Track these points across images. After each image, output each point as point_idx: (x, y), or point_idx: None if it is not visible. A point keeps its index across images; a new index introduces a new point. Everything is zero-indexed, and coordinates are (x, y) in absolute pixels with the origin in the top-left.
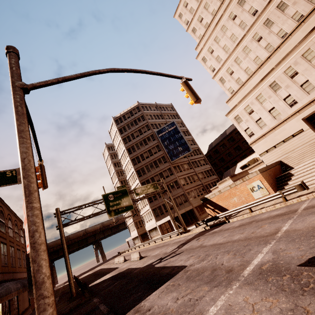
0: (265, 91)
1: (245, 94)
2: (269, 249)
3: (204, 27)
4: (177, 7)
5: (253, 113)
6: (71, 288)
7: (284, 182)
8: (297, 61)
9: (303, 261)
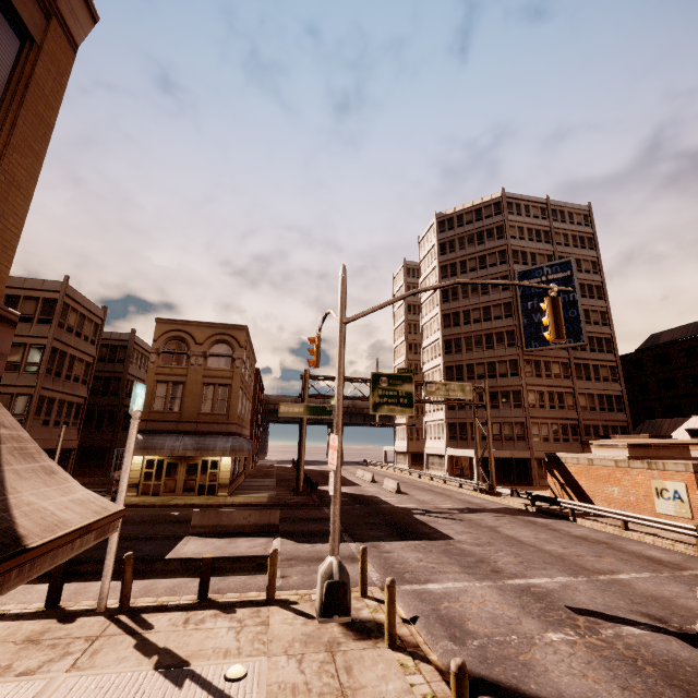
0: None
1: None
2: (565, 581)
3: None
4: None
5: None
6: (299, 479)
7: None
8: None
9: (576, 607)
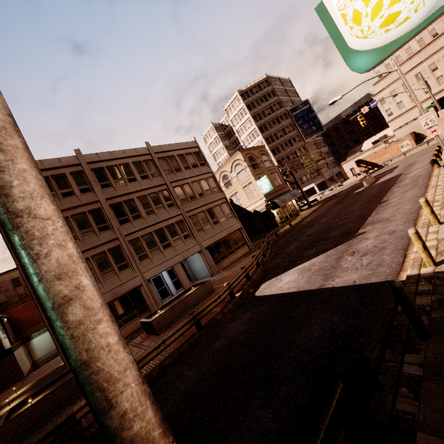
0: (410, 79)
1: (394, 80)
2: None
3: None
4: None
5: (396, 97)
6: (308, 201)
7: (421, 141)
8: (439, 59)
9: None
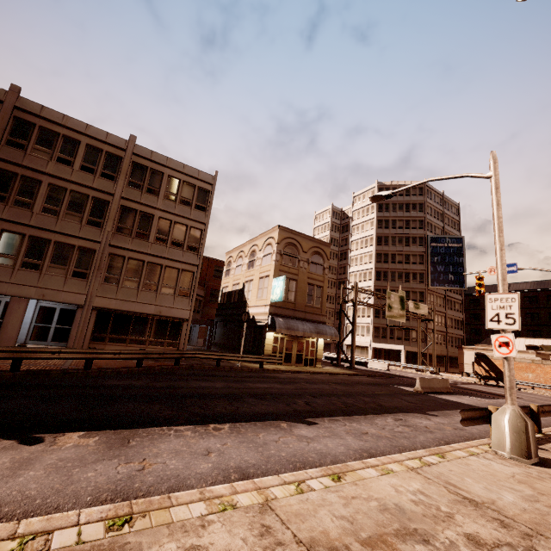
0: None
1: None
2: None
3: None
4: None
5: None
6: (353, 358)
7: None
8: None
9: None
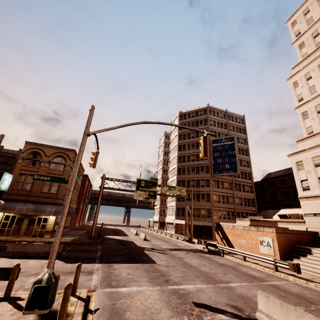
0: None
1: None
2: (201, 287)
3: (315, 45)
4: (295, 13)
5: (319, 167)
6: (92, 230)
7: (298, 255)
8: None
9: (198, 302)
